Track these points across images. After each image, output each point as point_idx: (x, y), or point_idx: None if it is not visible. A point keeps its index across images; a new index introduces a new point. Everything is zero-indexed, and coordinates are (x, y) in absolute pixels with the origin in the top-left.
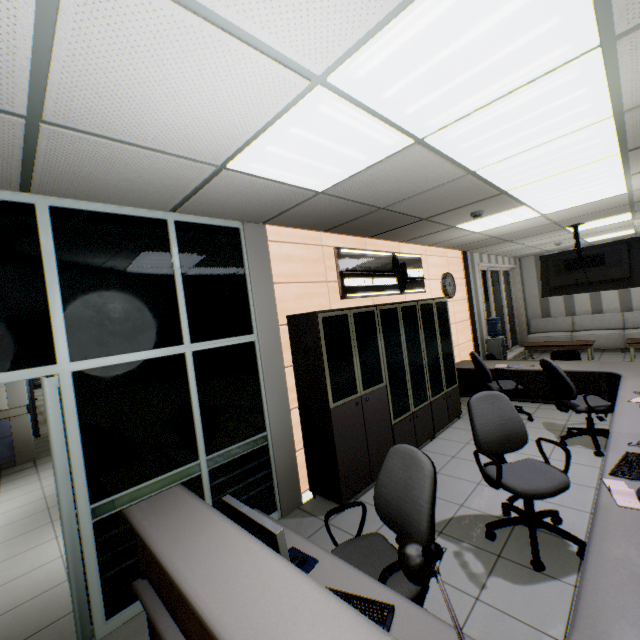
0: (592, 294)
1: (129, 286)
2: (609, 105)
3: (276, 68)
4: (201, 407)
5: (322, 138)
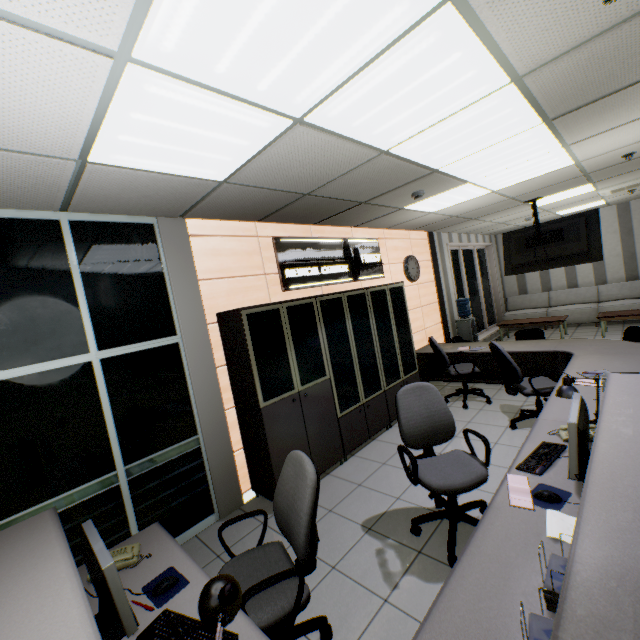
0: (567, 268)
1: (16, 295)
2: (499, 70)
3: (55, 44)
4: (116, 416)
5: (179, 123)
